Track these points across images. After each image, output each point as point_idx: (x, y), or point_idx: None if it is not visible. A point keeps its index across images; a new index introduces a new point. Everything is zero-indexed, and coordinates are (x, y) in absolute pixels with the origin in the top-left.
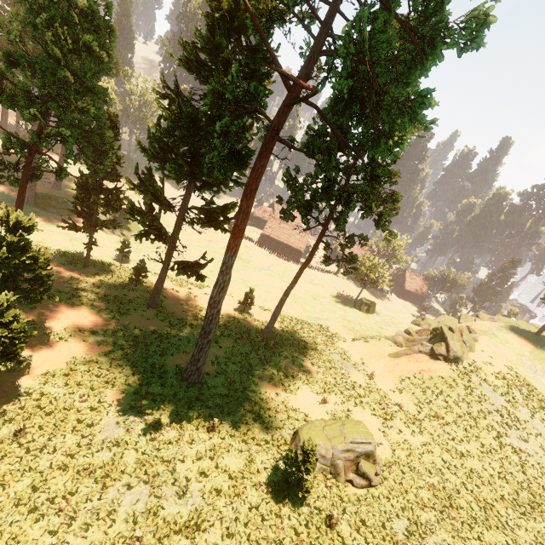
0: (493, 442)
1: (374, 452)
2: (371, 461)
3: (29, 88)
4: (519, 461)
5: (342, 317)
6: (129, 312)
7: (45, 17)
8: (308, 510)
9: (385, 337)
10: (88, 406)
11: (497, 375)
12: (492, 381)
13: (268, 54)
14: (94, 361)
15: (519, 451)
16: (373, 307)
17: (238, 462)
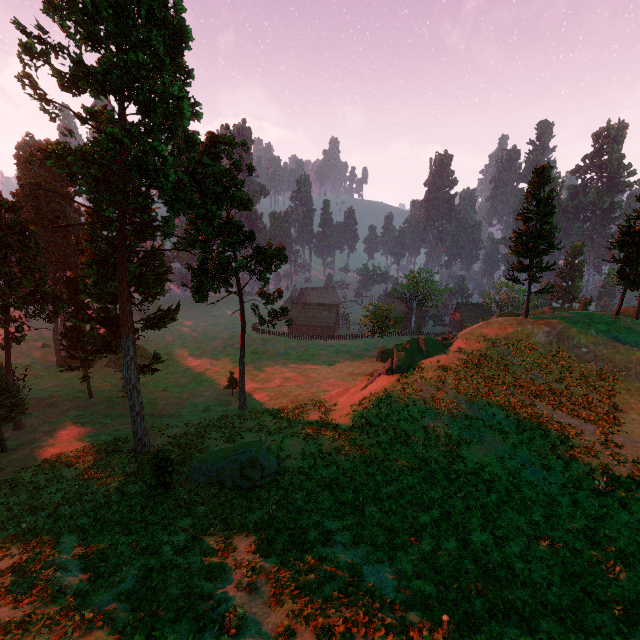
0: (408, 428)
1: (256, 457)
2: (258, 466)
3: None
4: (424, 436)
5: (348, 373)
6: (113, 421)
7: None
8: (174, 503)
9: (365, 375)
10: (45, 479)
11: (436, 369)
12: (429, 375)
13: (139, 195)
14: (64, 455)
15: (429, 429)
16: (392, 354)
17: (137, 488)
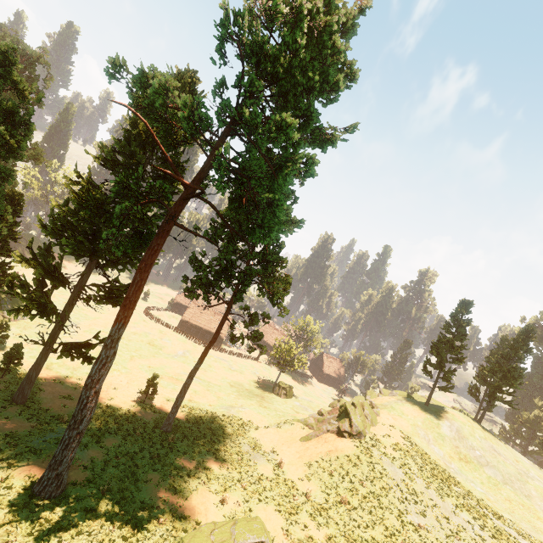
0: (396, 522)
1: None
2: None
3: None
4: (420, 539)
5: (258, 403)
6: None
7: None
8: None
9: (297, 420)
10: None
11: (395, 447)
12: (391, 453)
13: (179, 163)
14: None
15: (419, 528)
16: (290, 391)
17: None
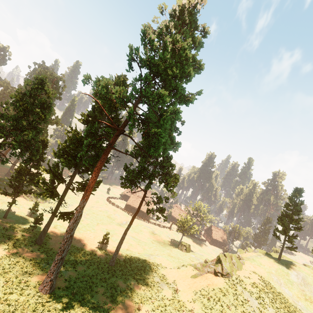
0: None
1: None
2: None
3: (4, 126)
4: None
5: (168, 254)
6: (20, 246)
7: (21, 103)
8: None
9: (190, 264)
10: None
11: (252, 285)
12: (249, 289)
13: (118, 119)
14: None
15: None
16: (189, 248)
17: None
